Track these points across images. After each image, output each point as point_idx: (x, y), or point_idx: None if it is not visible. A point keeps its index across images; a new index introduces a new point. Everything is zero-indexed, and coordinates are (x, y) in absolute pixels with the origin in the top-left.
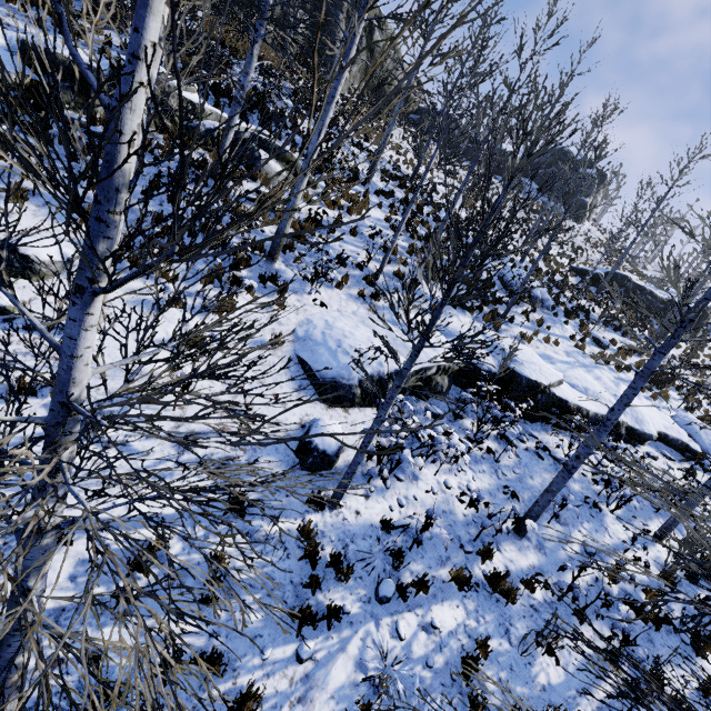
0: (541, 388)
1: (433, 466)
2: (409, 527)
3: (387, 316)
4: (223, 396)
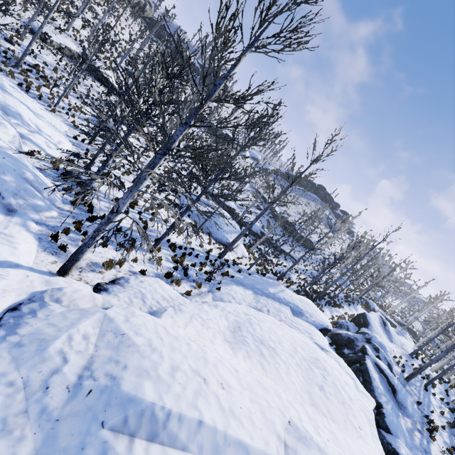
0: (99, 70)
1: (54, 59)
2: (39, 55)
3: (61, 37)
4: (0, 13)
